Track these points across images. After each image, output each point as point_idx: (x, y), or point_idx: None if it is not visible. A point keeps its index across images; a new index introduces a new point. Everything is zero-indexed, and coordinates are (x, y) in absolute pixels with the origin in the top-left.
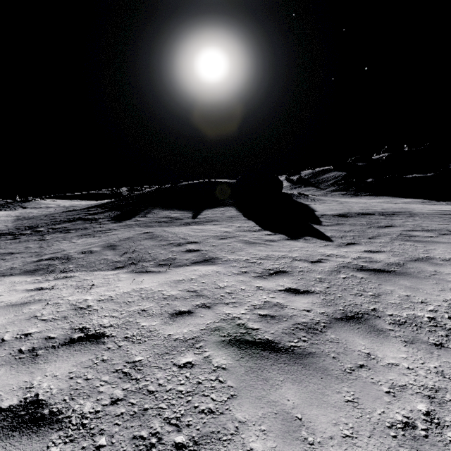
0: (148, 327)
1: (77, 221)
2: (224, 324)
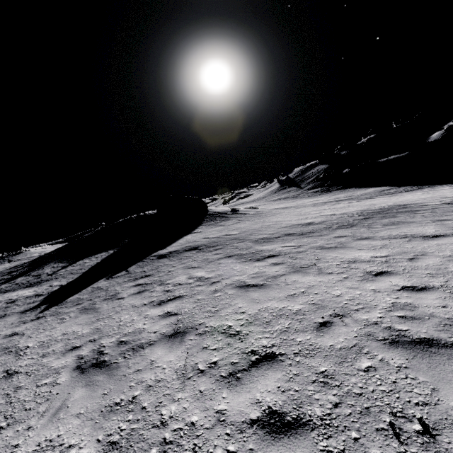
0: None
1: None
2: None
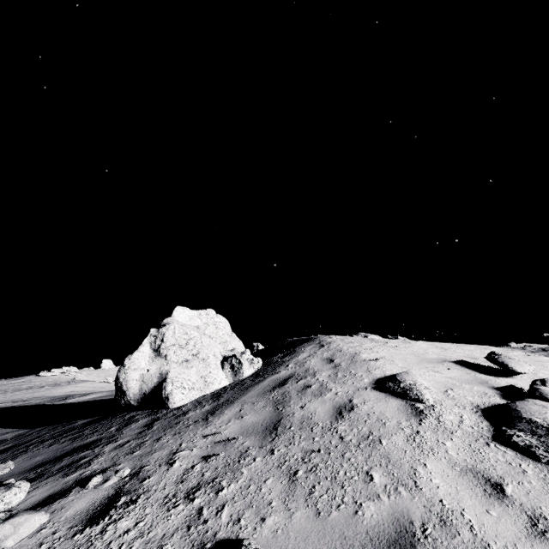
0: (40, 393)
1: None
2: (26, 396)
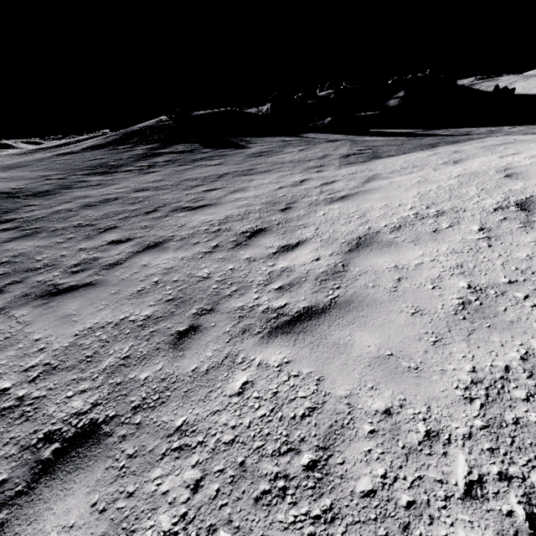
0: None
1: (165, 155)
2: None
